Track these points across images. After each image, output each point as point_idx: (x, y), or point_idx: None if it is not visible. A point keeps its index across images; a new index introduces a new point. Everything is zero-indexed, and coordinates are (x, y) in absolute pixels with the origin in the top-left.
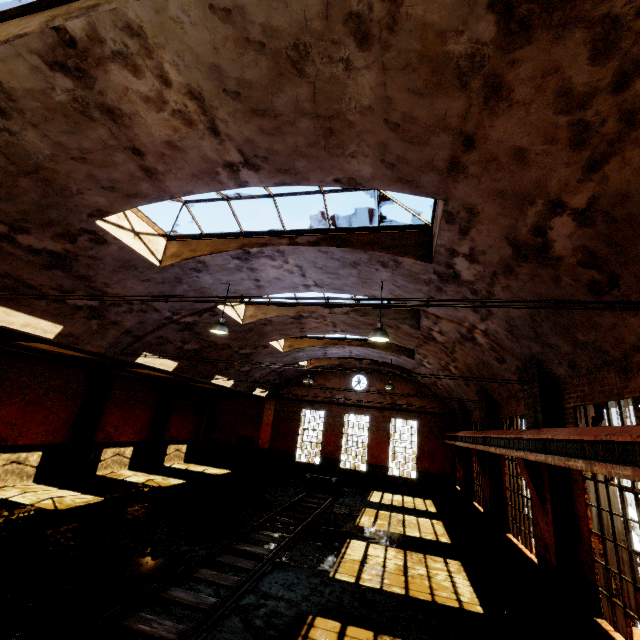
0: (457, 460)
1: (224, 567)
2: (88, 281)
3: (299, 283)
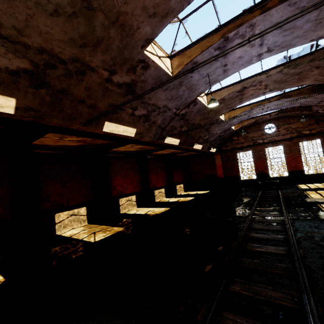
0: None
1: (263, 223)
2: (141, 99)
3: (254, 55)
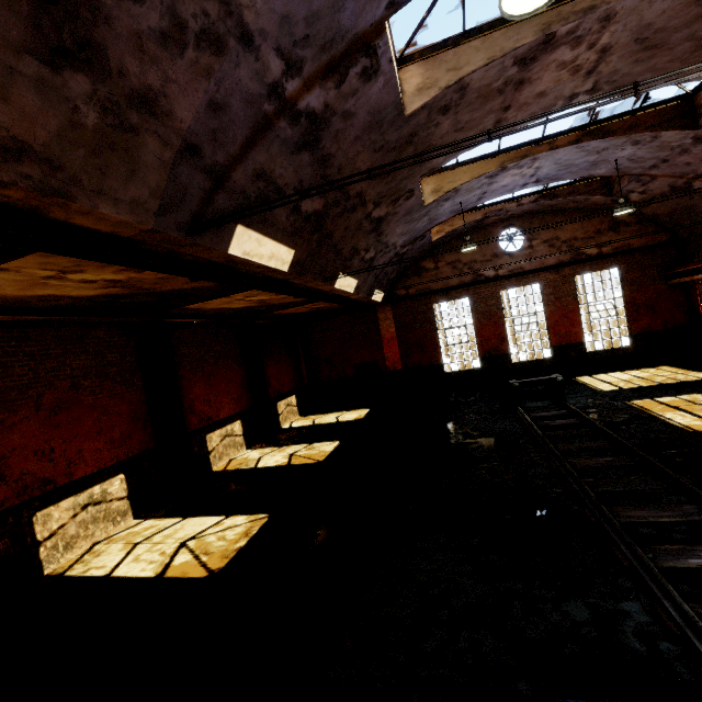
0: (700, 302)
1: None
2: None
3: None
